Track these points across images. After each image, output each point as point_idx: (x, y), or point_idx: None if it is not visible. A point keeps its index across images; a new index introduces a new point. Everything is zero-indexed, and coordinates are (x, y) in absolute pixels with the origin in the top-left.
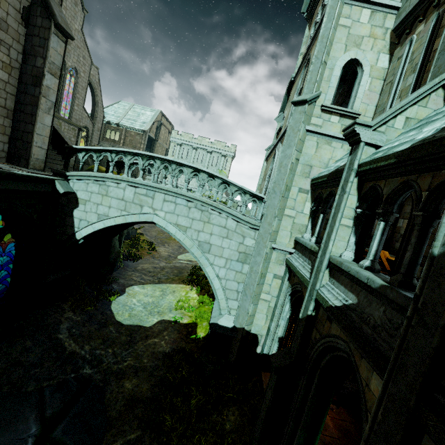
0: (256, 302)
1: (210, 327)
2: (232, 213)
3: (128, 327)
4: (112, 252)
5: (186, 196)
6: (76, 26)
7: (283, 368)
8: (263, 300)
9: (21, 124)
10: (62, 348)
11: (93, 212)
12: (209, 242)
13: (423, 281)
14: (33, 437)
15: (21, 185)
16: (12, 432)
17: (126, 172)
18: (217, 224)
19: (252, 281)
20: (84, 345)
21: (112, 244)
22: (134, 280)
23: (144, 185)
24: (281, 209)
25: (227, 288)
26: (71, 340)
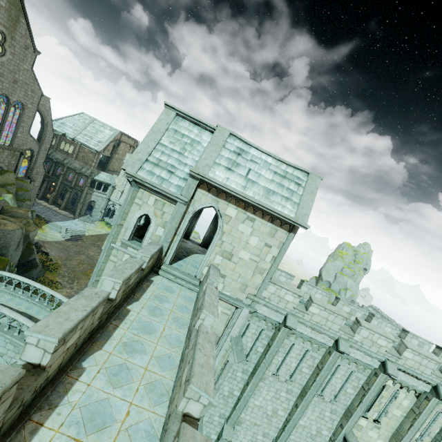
0: None
1: None
2: None
3: None
4: None
5: (4, 336)
6: (25, 66)
7: None
8: None
9: None
10: None
11: None
12: None
13: None
14: None
15: None
16: None
17: None
18: None
19: None
20: None
21: None
22: None
23: None
24: None
25: None
26: None
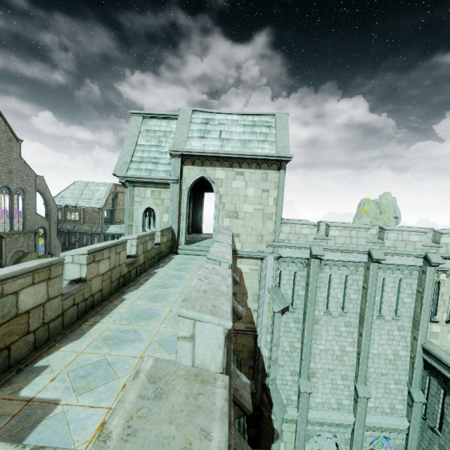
0: None
1: None
2: None
3: None
4: None
5: None
6: (14, 156)
7: None
8: None
9: None
10: None
11: None
12: None
13: None
14: None
15: None
16: None
17: None
18: None
19: None
20: None
21: None
22: None
23: None
24: None
25: None
26: None
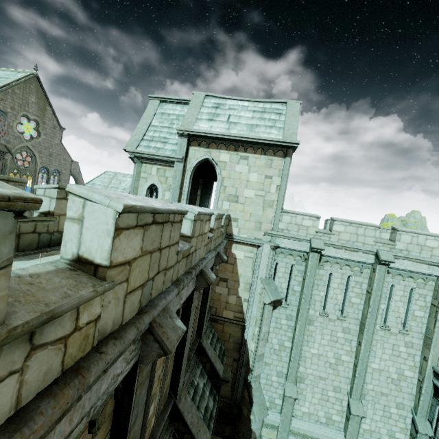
0: None
1: None
2: None
3: None
4: None
5: None
6: (56, 142)
7: None
8: None
9: None
10: None
11: None
12: None
13: None
14: None
15: None
16: None
17: None
18: None
19: None
20: None
21: None
22: None
23: None
24: None
25: None
26: None
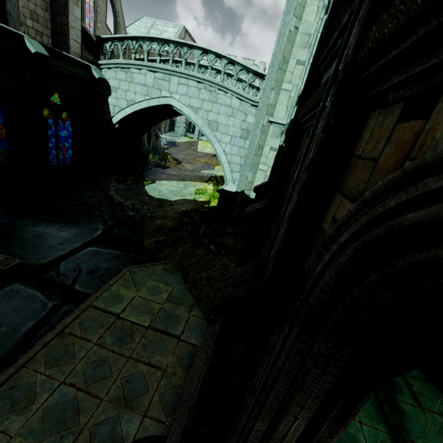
0: (255, 171)
1: (217, 190)
2: (236, 91)
3: (158, 199)
4: (143, 148)
5: (196, 77)
6: None
7: (259, 187)
8: (261, 170)
9: (58, 17)
10: (112, 199)
11: (123, 98)
12: (217, 121)
13: (318, 42)
14: (101, 230)
15: (68, 66)
16: (90, 226)
17: (146, 59)
18: (223, 103)
19: (251, 152)
20: (127, 201)
21: (142, 141)
22: (162, 178)
23: (161, 69)
24: (278, 82)
25: (232, 162)
26: (118, 196)
